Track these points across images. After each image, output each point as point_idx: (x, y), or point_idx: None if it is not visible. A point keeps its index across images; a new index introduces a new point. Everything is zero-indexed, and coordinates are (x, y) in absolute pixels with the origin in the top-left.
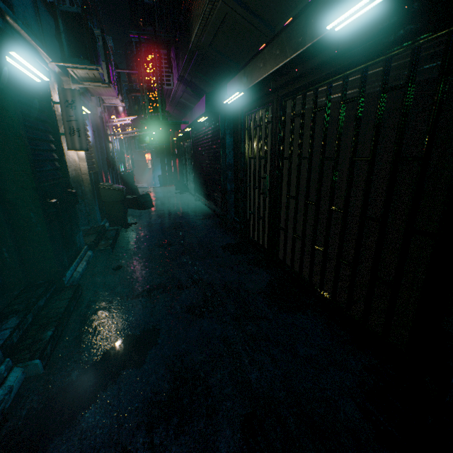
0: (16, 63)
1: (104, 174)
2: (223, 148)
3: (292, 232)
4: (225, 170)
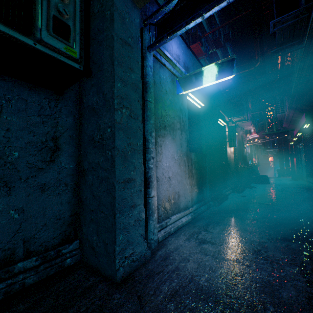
0: (219, 122)
1: (239, 163)
2: None
3: None
4: None
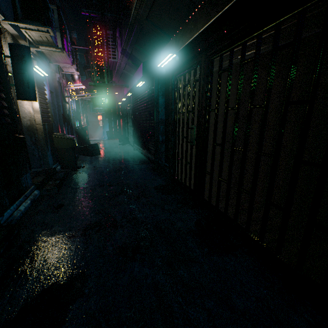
0: None
1: (60, 127)
2: (156, 106)
3: (218, 176)
4: (158, 124)
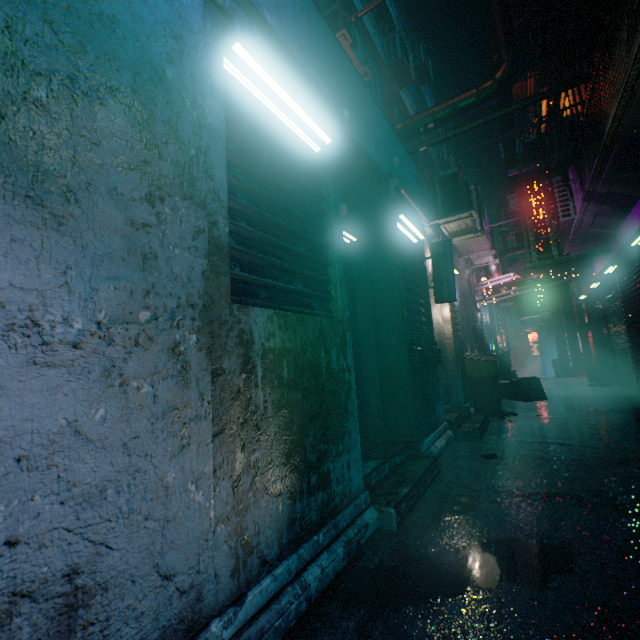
0: (401, 226)
1: (468, 348)
2: None
3: None
4: None
